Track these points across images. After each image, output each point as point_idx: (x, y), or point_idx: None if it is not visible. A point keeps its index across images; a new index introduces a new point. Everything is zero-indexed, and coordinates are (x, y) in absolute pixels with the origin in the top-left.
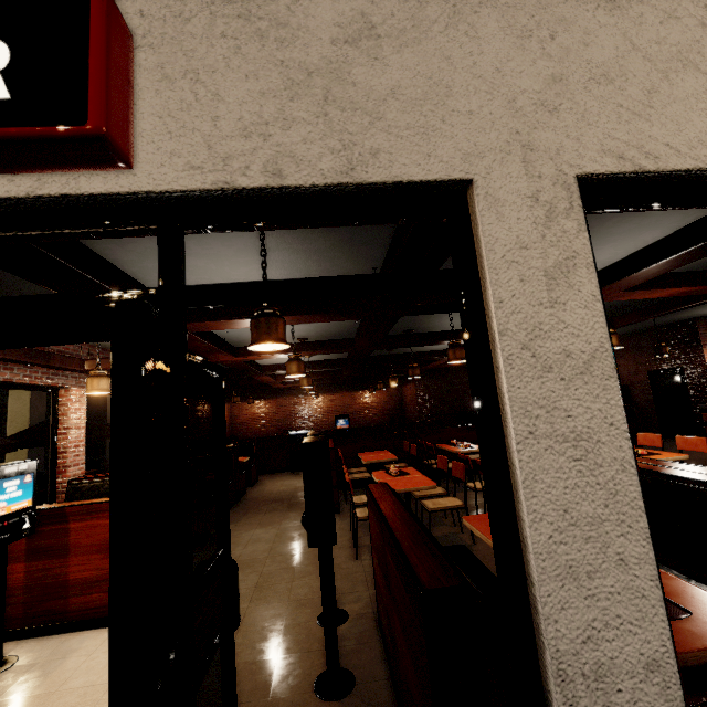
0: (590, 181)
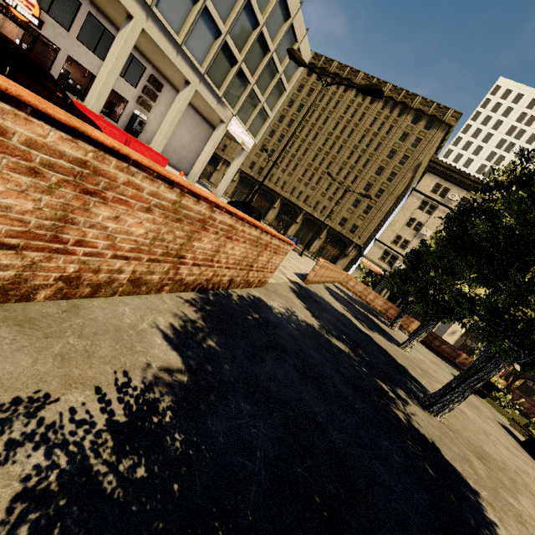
0: (70, 55)
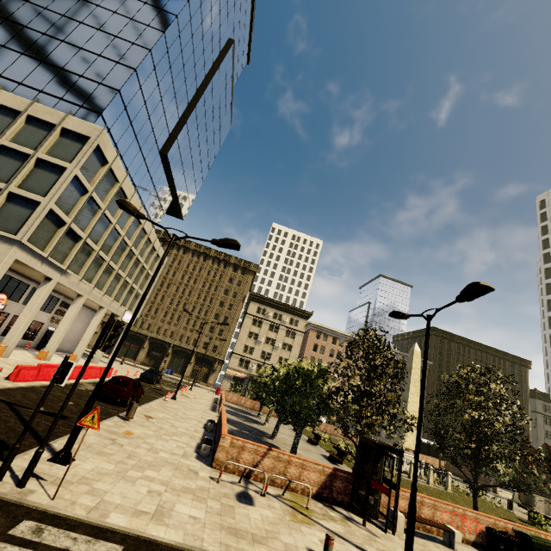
0: (15, 314)
